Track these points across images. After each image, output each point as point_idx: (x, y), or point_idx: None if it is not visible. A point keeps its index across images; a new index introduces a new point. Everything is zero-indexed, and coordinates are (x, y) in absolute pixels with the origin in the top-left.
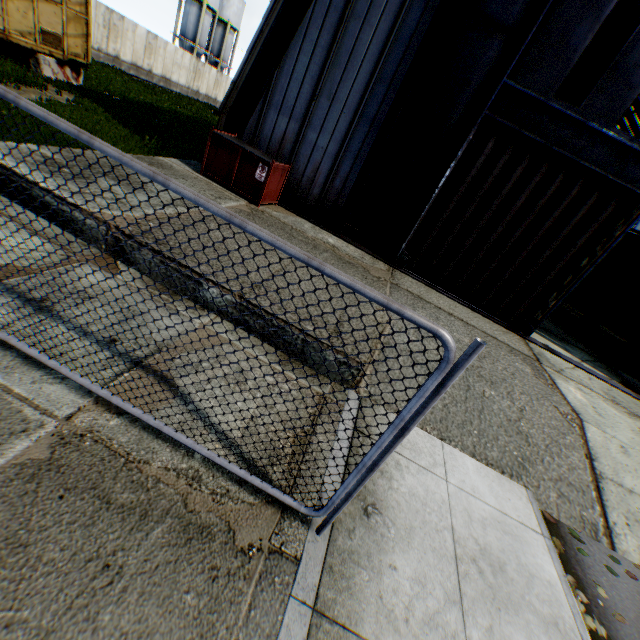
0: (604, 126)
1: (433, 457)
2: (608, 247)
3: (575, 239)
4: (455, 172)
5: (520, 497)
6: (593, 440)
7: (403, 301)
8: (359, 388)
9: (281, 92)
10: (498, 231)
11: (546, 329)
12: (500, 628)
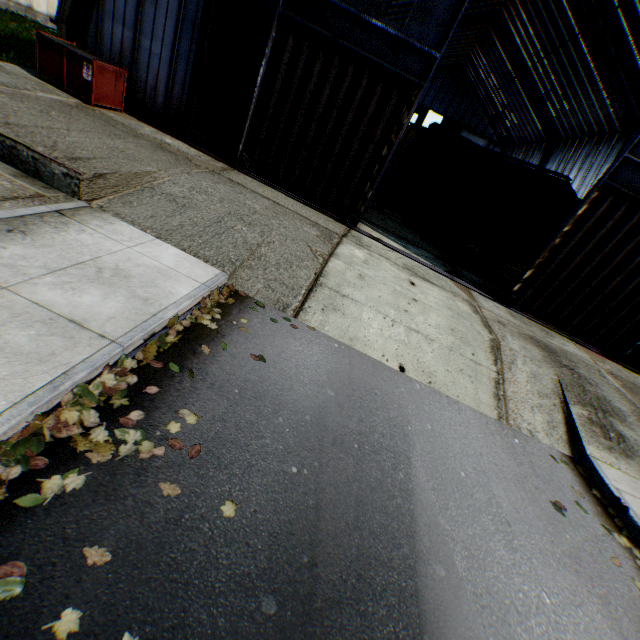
0: (375, 18)
1: (132, 239)
2: (400, 135)
3: (374, 129)
4: (269, 72)
5: (208, 272)
6: (333, 268)
7: (208, 178)
8: (93, 202)
9: (111, 0)
10: (314, 127)
11: (403, 237)
12: (81, 285)
